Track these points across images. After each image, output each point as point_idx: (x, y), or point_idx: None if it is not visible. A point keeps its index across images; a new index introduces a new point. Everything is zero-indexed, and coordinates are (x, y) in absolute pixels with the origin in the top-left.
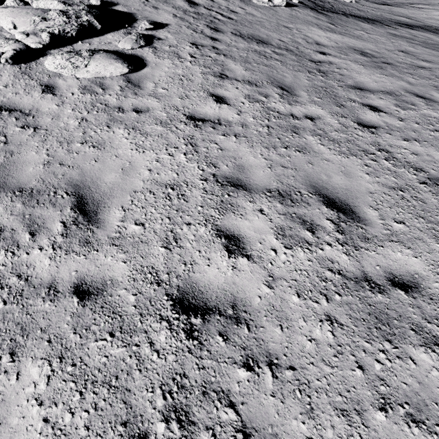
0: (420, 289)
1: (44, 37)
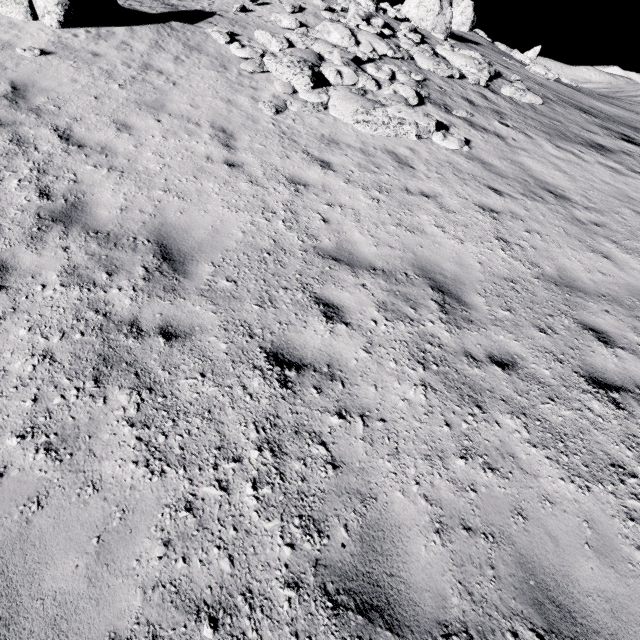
0: None
1: (487, 74)
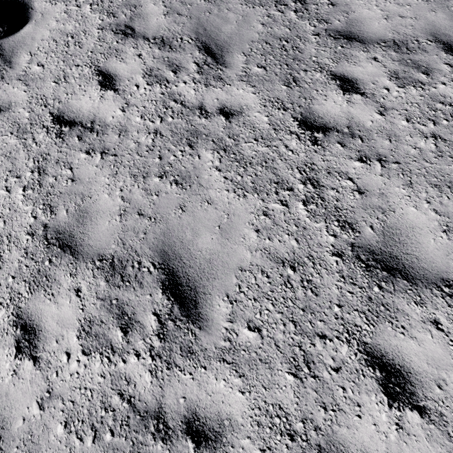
0: (219, 445)
1: None
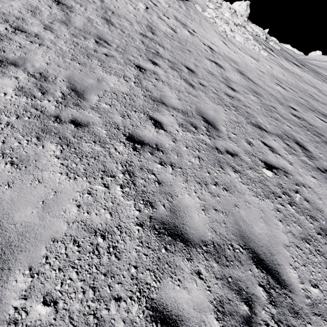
0: None
1: (265, 37)
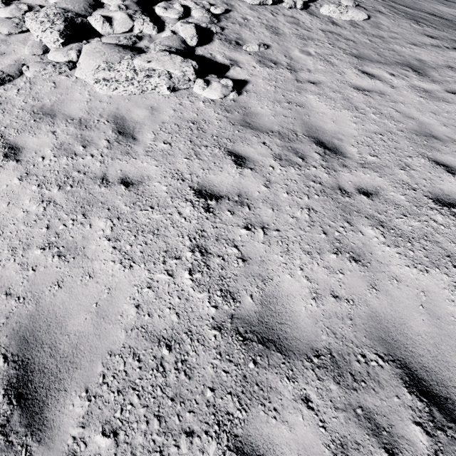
0: None
1: None
